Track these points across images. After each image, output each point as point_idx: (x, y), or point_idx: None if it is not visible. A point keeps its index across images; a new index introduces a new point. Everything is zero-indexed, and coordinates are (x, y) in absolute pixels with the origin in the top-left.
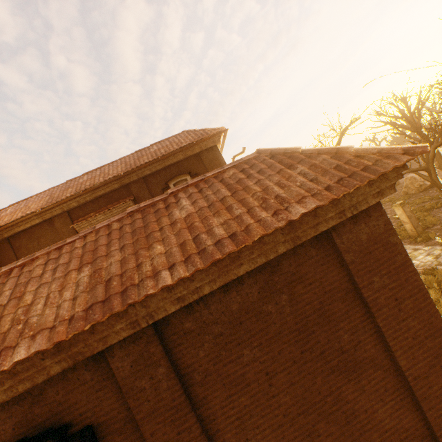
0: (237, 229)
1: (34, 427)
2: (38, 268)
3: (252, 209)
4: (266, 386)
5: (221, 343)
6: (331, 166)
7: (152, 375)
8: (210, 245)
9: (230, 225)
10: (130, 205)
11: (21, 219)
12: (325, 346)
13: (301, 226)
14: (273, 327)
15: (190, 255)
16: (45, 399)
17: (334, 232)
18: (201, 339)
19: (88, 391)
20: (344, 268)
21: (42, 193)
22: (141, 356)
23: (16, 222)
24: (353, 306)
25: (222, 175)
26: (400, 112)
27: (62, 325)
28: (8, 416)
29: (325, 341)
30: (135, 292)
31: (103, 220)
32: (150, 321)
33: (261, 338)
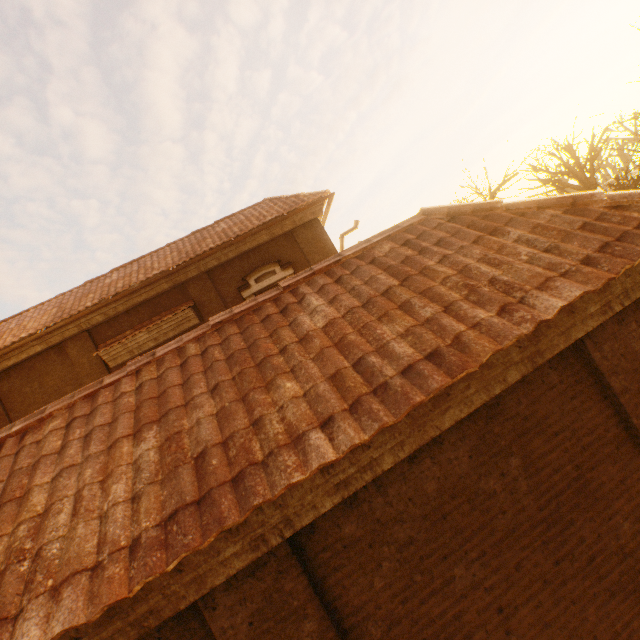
0: (439, 343)
1: None
2: (53, 437)
3: (453, 306)
4: (501, 635)
5: (412, 559)
6: (572, 225)
7: (291, 638)
8: (393, 376)
9: (421, 336)
10: (189, 315)
11: (11, 347)
12: (594, 547)
13: (546, 332)
14: (502, 520)
15: (360, 398)
16: None
17: (588, 339)
18: (375, 554)
19: None
20: (608, 401)
21: (45, 303)
22: (267, 602)
23: (3, 351)
24: (631, 470)
25: (371, 252)
26: (564, 165)
27: (116, 562)
28: None
29: (593, 538)
30: (261, 480)
31: (147, 341)
32: (286, 532)
33: (482, 542)
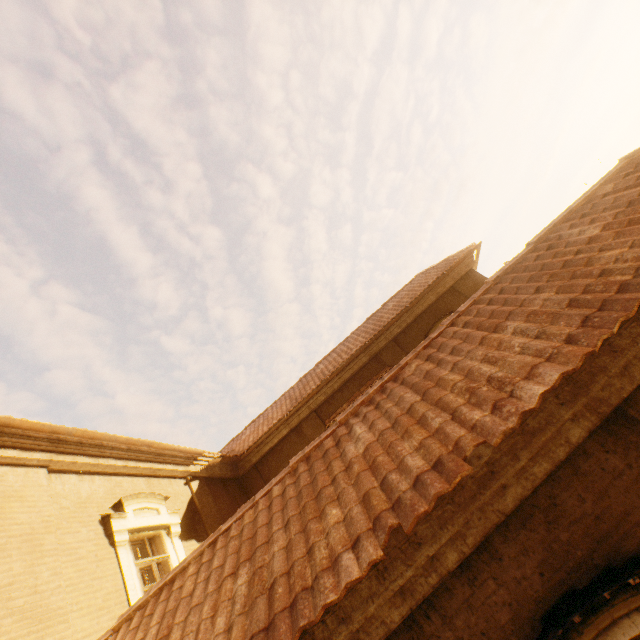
0: None
1: (575, 568)
2: (422, 366)
3: None
4: None
5: None
6: None
7: None
8: None
9: None
10: None
11: (269, 431)
12: None
13: None
14: None
15: None
16: (565, 513)
17: None
18: None
19: (634, 490)
20: None
21: (276, 401)
22: None
23: (265, 436)
24: None
25: (595, 195)
26: None
27: (564, 348)
28: (518, 551)
29: None
30: None
31: None
32: None
33: None
